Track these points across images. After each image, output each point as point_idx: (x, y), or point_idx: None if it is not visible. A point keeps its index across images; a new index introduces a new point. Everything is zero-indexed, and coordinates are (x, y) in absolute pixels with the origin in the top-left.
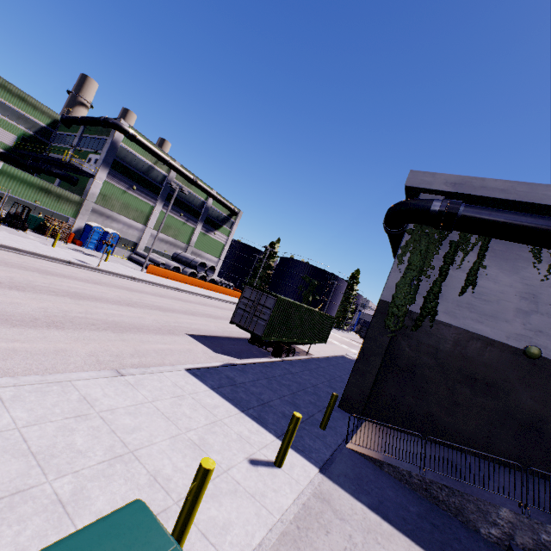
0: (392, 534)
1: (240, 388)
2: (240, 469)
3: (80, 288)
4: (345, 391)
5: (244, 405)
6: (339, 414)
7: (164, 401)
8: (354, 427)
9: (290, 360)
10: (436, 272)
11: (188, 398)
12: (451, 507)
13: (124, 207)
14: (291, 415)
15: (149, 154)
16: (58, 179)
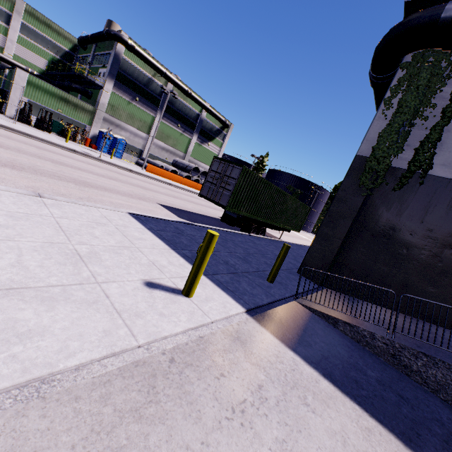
0: (332, 396)
1: (185, 237)
2: (124, 286)
3: (69, 162)
4: (306, 256)
5: (179, 246)
6: (296, 277)
7: (73, 221)
8: (310, 289)
9: (258, 237)
10: (437, 115)
11: (110, 226)
12: (429, 381)
13: (129, 117)
14: (235, 265)
15: (148, 66)
16: (79, 96)
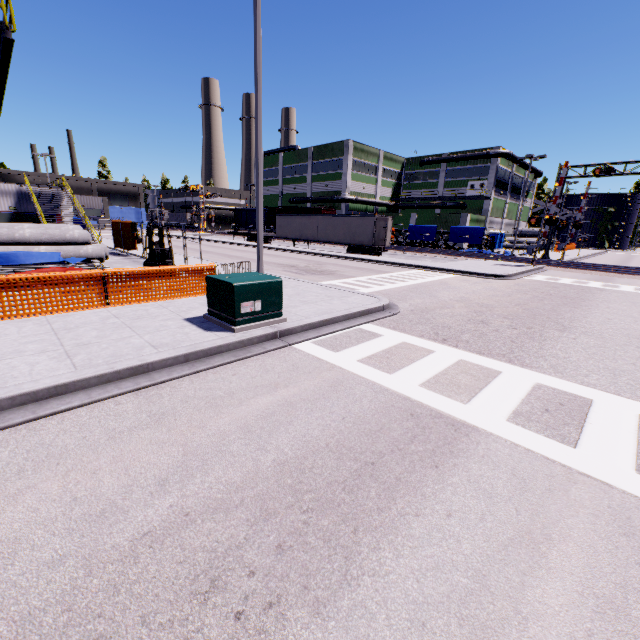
0: None
1: None
2: None
3: None
4: None
5: None
6: None
7: None
8: None
9: None
10: None
11: None
12: None
13: (496, 211)
14: None
15: (505, 162)
16: (437, 209)
